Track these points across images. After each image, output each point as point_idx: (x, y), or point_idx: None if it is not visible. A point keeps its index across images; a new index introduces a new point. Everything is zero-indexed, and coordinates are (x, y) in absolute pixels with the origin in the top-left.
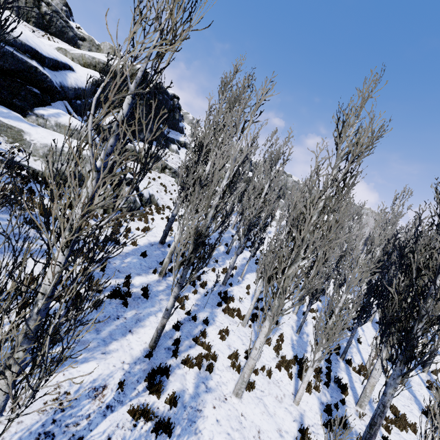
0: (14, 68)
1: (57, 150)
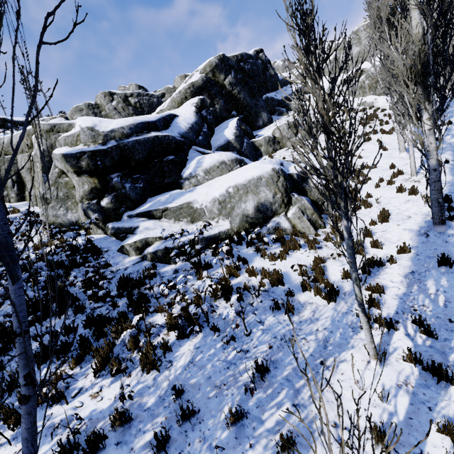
0: (146, 153)
1: (224, 197)
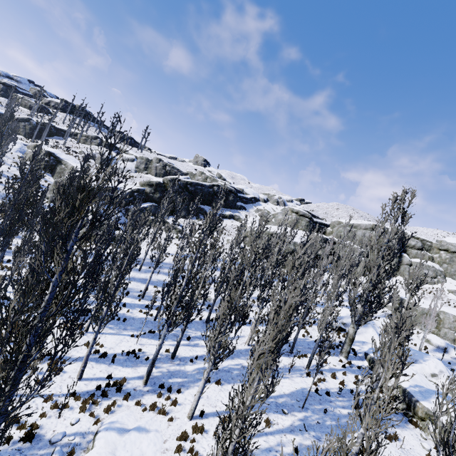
0: None
1: None
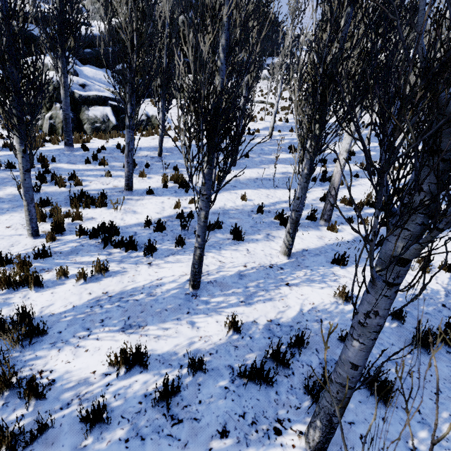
0: None
1: None
